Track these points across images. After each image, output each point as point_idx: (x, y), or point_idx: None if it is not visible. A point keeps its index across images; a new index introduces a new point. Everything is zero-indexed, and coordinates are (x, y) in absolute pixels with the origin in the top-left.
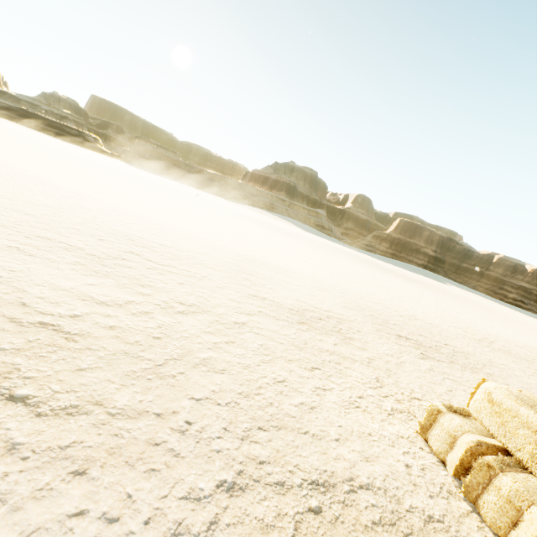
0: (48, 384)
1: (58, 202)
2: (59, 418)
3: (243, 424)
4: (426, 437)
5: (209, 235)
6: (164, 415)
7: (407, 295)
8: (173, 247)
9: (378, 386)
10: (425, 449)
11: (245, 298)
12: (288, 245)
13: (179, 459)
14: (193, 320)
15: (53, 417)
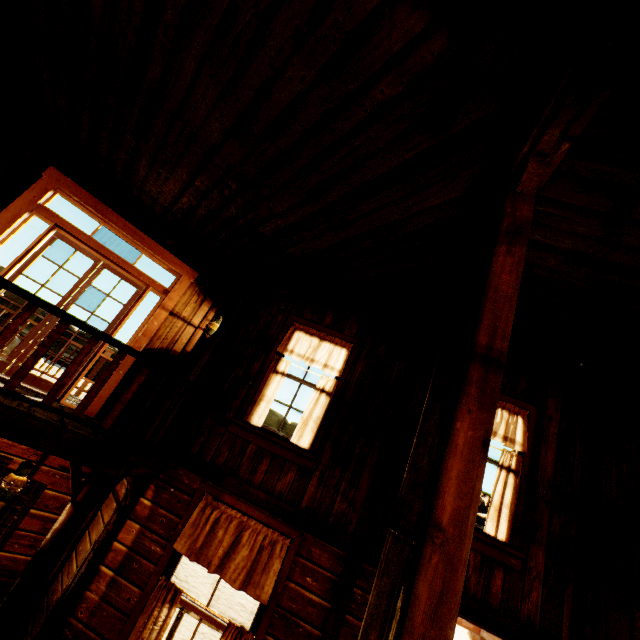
0: None
1: None
2: None
3: None
4: None
5: None
6: None
7: None
8: None
9: None
10: None
11: None
12: None
13: None
14: None
15: None
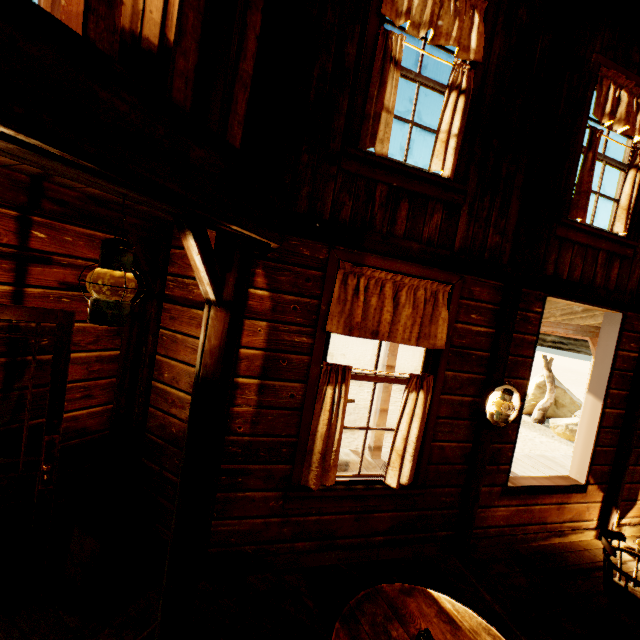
0: None
1: None
2: None
3: None
4: None
5: None
6: None
7: (354, 359)
8: None
9: None
10: None
11: None
12: None
13: None
14: None
15: None
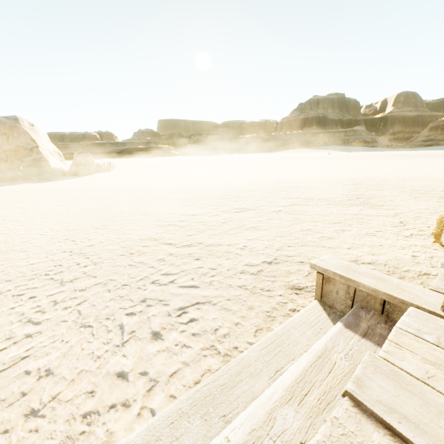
0: (177, 240)
1: (160, 184)
2: (185, 247)
3: (278, 246)
4: (440, 241)
5: (252, 176)
6: (231, 245)
7: None
8: (228, 187)
9: (401, 225)
10: (440, 249)
11: (281, 200)
12: (324, 165)
13: (241, 256)
14: (244, 214)
15: (182, 247)
